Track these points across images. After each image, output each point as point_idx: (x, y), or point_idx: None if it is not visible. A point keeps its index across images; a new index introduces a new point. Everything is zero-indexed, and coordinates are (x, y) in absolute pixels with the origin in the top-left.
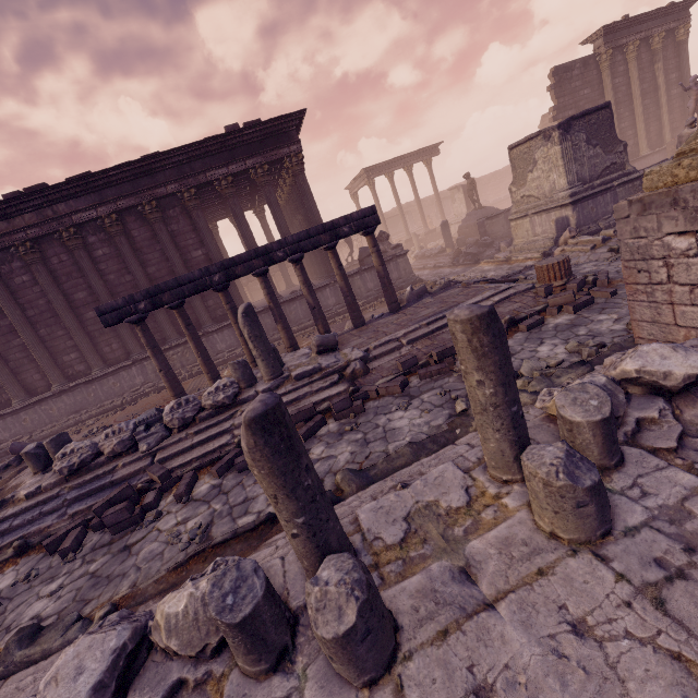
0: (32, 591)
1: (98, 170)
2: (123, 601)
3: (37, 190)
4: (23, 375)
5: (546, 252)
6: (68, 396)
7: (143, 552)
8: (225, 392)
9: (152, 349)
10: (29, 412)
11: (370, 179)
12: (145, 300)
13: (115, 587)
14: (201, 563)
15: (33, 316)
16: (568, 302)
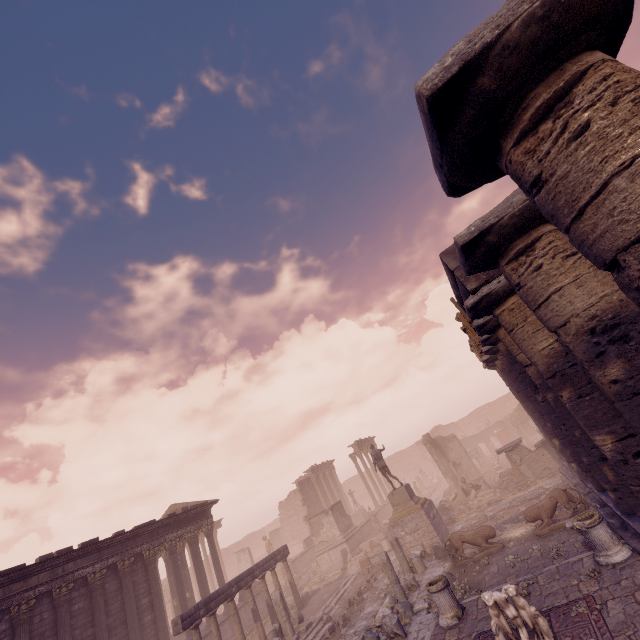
0: None
1: (114, 535)
2: None
3: (71, 550)
4: None
5: (343, 567)
6: None
7: None
8: None
9: None
10: None
11: None
12: (204, 607)
13: None
14: None
15: None
16: (379, 569)
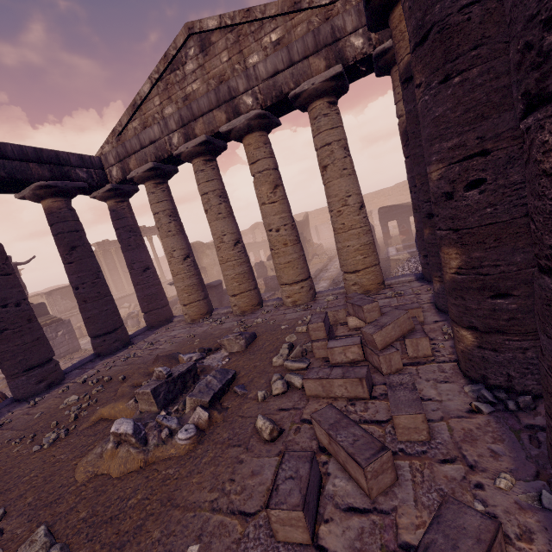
0: None
1: None
2: None
3: None
4: None
5: None
6: None
7: None
8: None
9: None
10: None
11: None
12: None
13: None
14: None
15: None
16: None
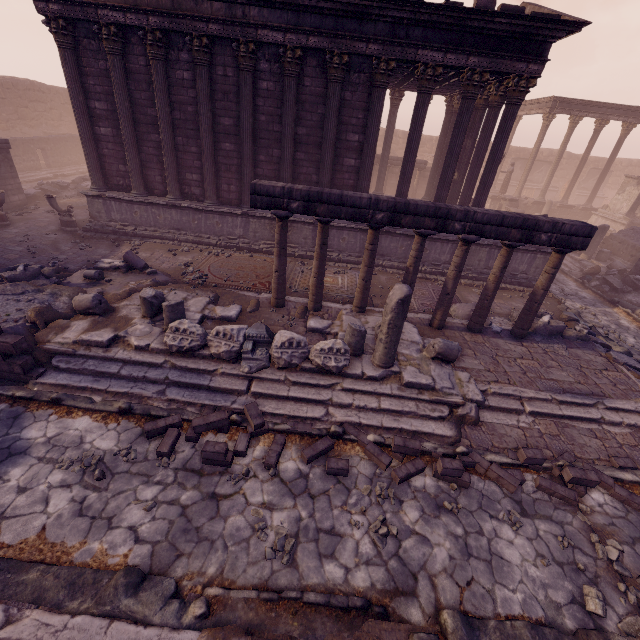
0: (130, 482)
1: None
2: (215, 602)
3: None
4: (148, 171)
5: None
6: (176, 212)
7: (230, 522)
8: (336, 359)
9: (280, 249)
10: (142, 208)
11: (552, 112)
12: (301, 201)
13: (203, 555)
14: (290, 613)
15: (177, 119)
16: None
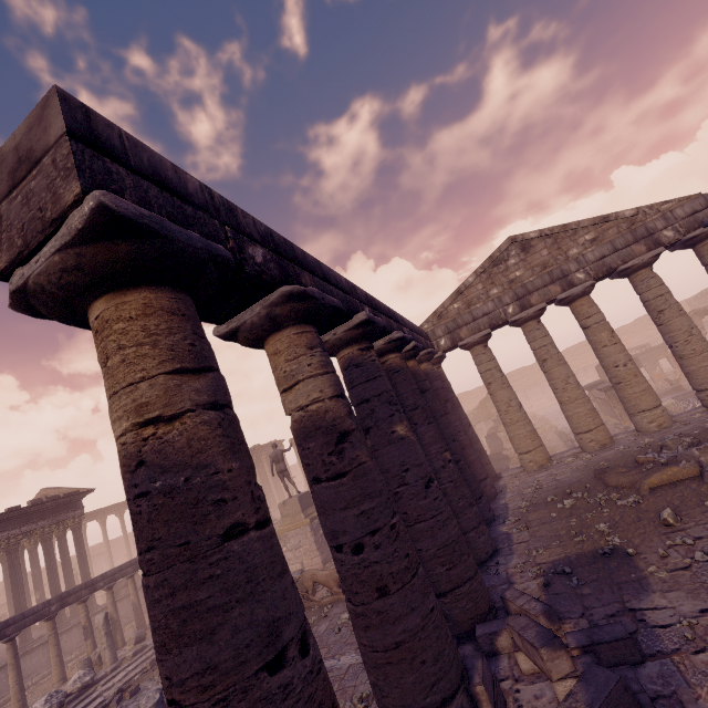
0: None
1: None
2: None
3: None
4: None
5: None
6: None
7: None
8: (88, 675)
9: None
10: None
11: (83, 524)
12: None
13: None
14: None
15: None
16: None
